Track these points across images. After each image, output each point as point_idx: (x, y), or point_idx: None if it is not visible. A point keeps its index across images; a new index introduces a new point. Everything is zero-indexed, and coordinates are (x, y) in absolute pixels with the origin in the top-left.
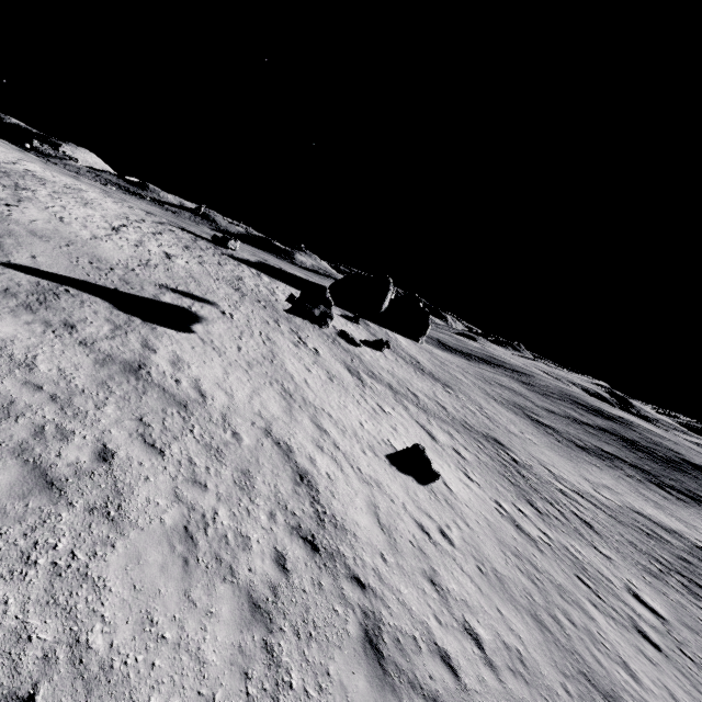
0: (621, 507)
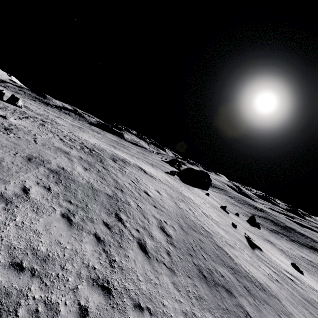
0: (300, 256)
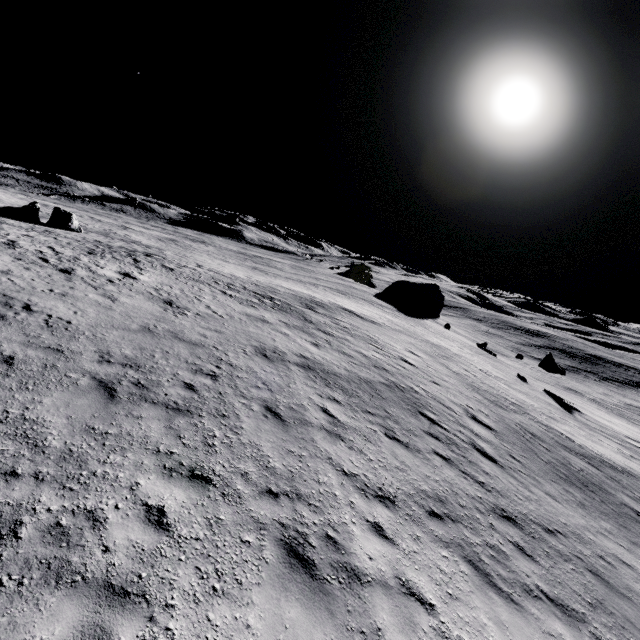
0: (625, 405)
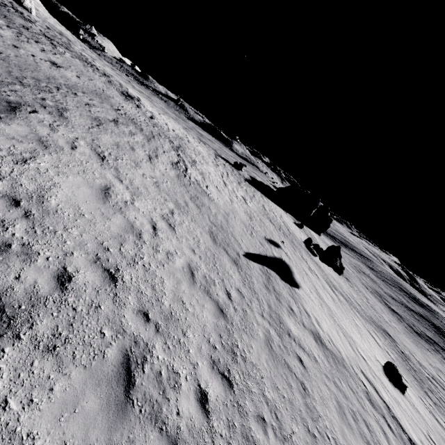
0: None
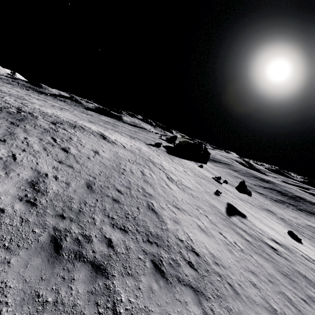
0: (306, 225)
